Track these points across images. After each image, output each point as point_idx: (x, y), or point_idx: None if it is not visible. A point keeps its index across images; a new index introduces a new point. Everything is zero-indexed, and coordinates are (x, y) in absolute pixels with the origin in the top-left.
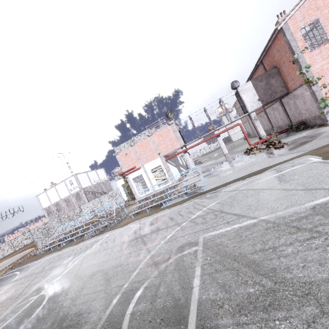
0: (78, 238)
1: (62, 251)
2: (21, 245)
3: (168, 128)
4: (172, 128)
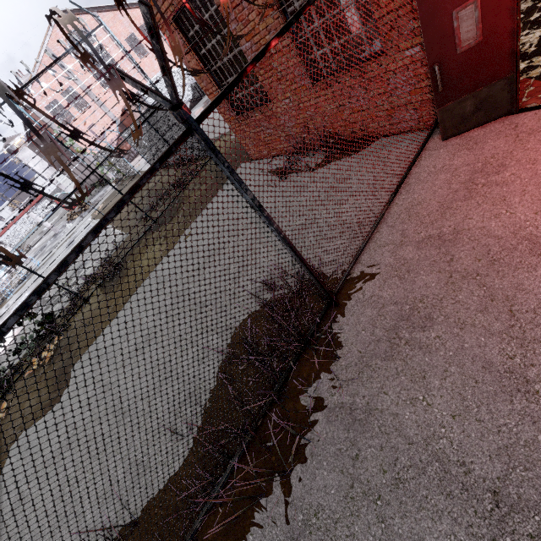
0: None
1: None
2: None
3: None
4: None
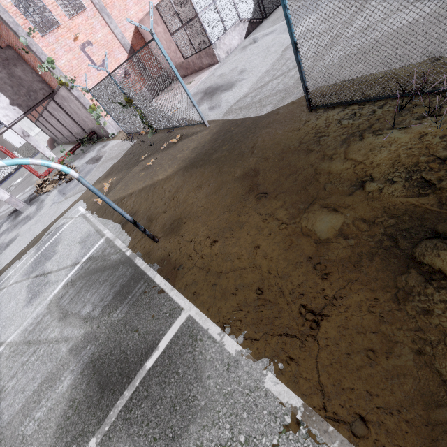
0: None
1: None
2: None
3: None
4: None
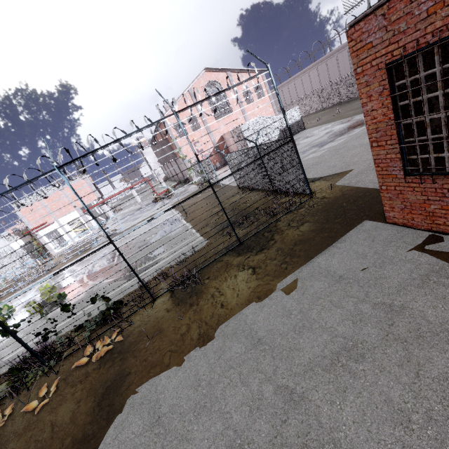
0: None
1: None
2: None
3: (82, 182)
4: (86, 182)
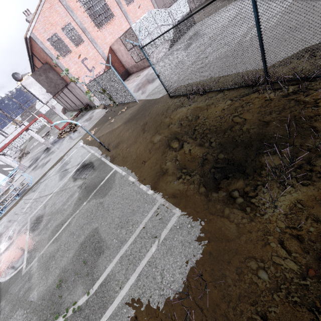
0: None
1: None
2: None
3: None
4: None
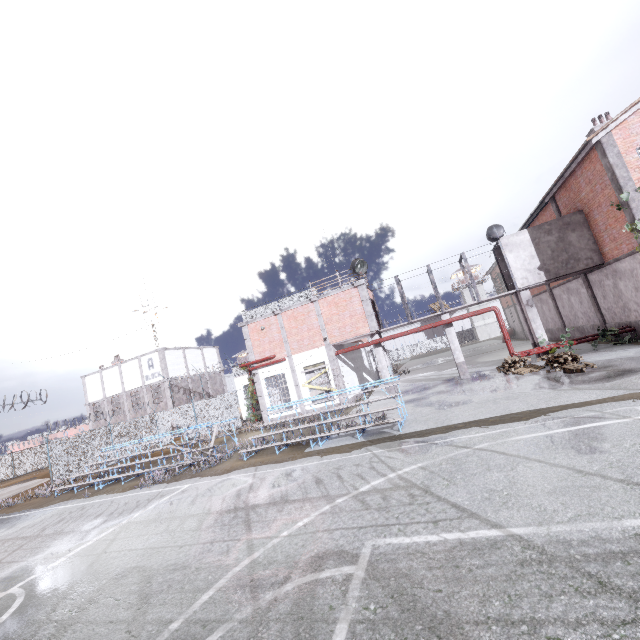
0: (132, 478)
1: (93, 500)
2: (29, 468)
3: (351, 293)
4: (359, 294)
